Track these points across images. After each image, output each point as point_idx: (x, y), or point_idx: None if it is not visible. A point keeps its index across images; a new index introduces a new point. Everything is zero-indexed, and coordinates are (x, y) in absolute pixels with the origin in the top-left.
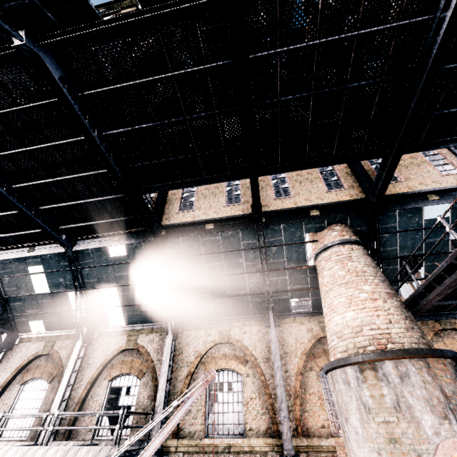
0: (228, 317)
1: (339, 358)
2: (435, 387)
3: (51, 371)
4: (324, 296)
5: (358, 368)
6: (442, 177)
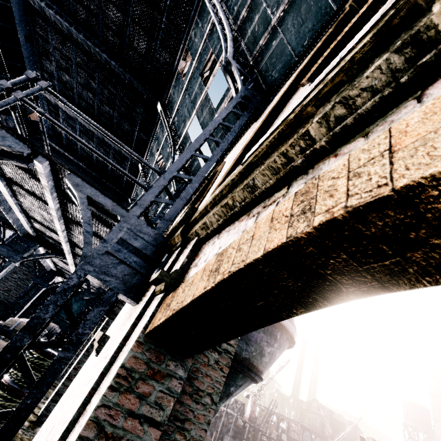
0: None
1: None
2: None
3: None
4: None
5: None
6: None
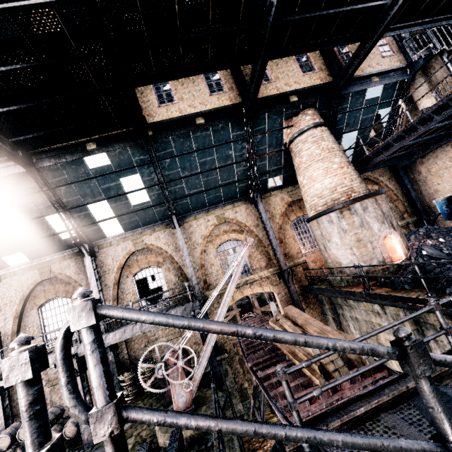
0: (220, 203)
1: (326, 209)
2: (379, 210)
3: (64, 289)
4: (303, 172)
5: (339, 211)
6: (382, 59)
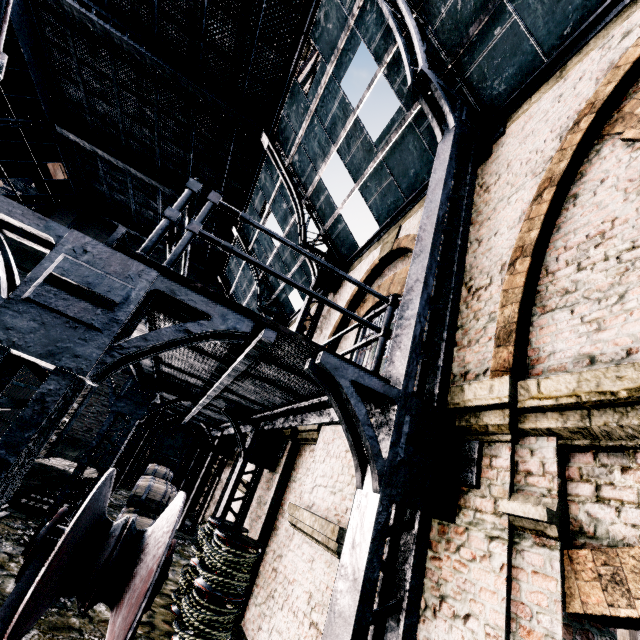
0: None
1: None
2: None
3: None
4: None
5: None
6: None
